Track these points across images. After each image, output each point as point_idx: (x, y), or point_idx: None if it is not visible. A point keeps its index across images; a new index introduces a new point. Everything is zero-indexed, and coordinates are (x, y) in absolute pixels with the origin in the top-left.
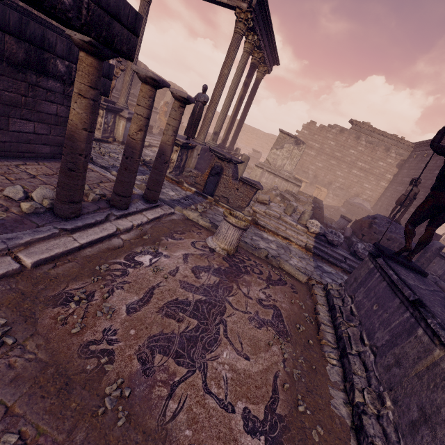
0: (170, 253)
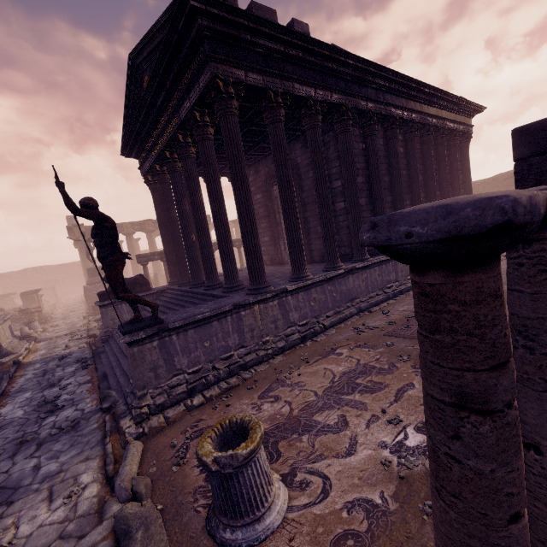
0: (378, 453)
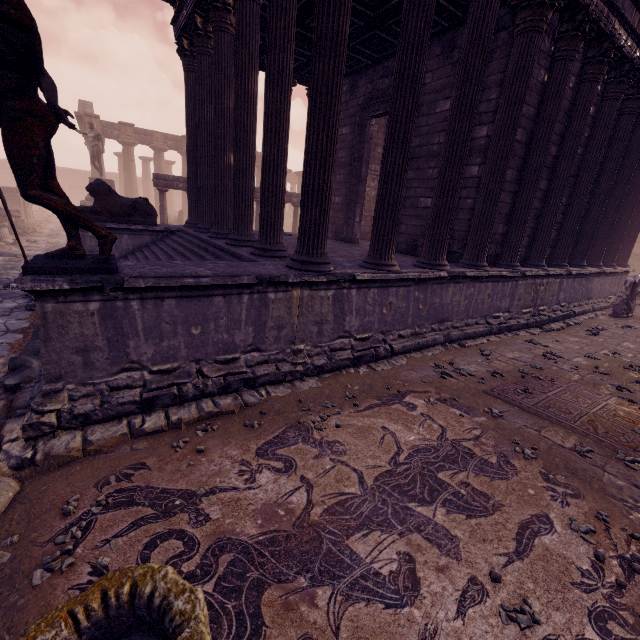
0: None
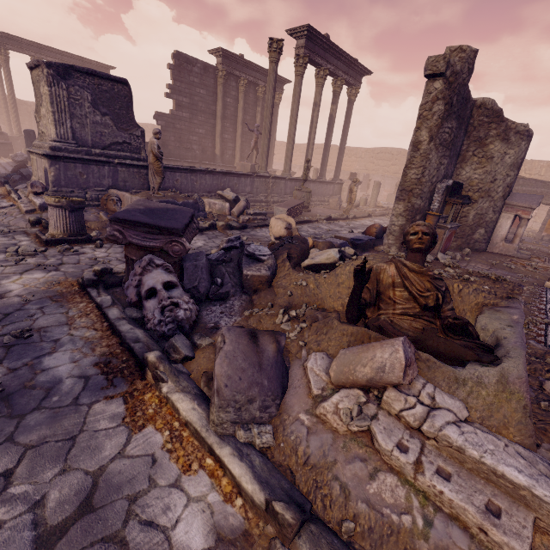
0: None
